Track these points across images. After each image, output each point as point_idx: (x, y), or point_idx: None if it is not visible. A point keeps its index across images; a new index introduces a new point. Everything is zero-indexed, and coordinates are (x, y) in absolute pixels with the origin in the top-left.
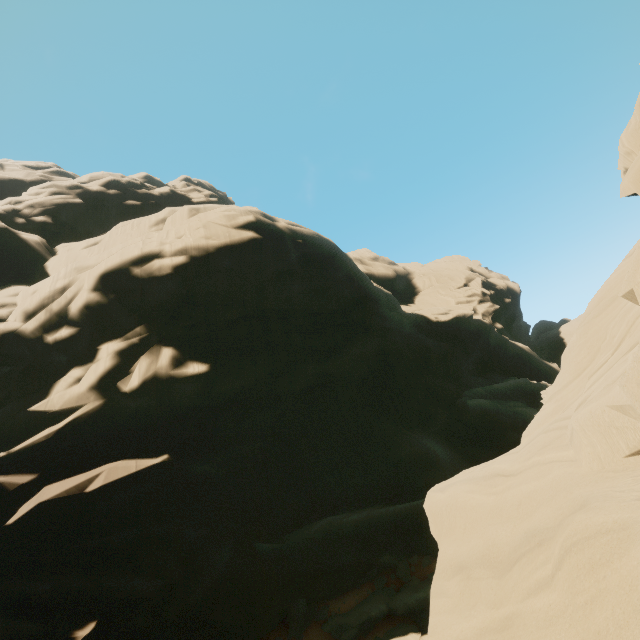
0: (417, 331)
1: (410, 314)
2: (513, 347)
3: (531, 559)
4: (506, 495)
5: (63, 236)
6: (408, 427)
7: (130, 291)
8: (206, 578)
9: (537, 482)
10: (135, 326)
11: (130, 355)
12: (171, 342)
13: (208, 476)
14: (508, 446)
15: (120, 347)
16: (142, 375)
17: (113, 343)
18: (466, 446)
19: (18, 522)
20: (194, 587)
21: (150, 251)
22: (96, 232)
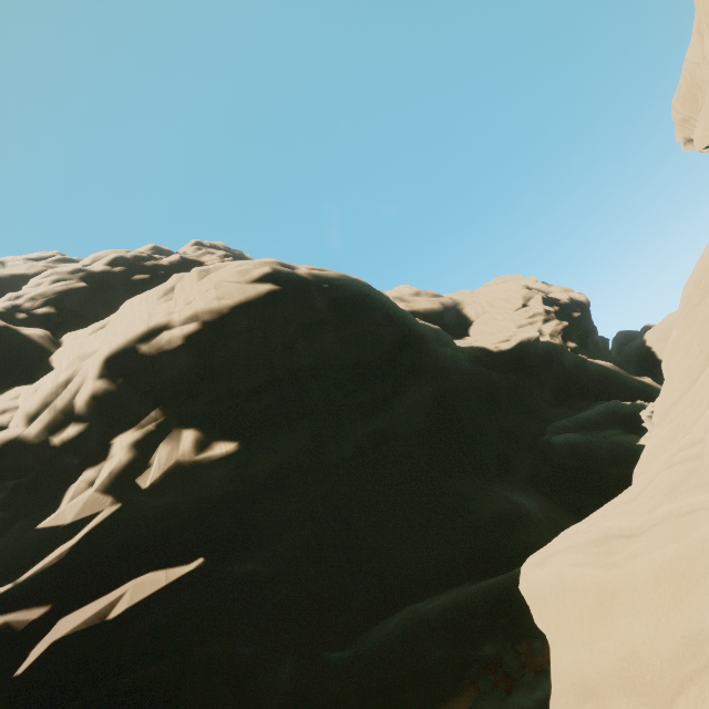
0: (477, 366)
1: (466, 348)
2: (593, 366)
3: (708, 691)
4: (633, 567)
5: (69, 325)
6: (486, 480)
7: (140, 372)
8: (266, 708)
9: (678, 545)
10: (150, 411)
11: (147, 445)
12: (192, 423)
13: (255, 576)
14: (612, 485)
15: (135, 438)
16: (163, 466)
17: (126, 434)
18: (560, 493)
19: (29, 670)
20: None
21: (157, 324)
22: (105, 315)
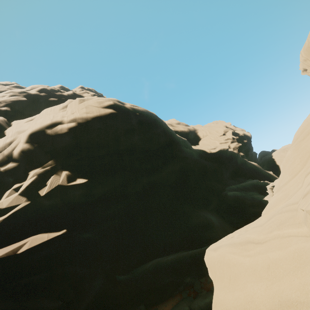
0: (200, 158)
1: (196, 150)
2: (249, 164)
3: None
4: (257, 259)
5: (16, 117)
6: (197, 208)
7: (45, 142)
8: (87, 298)
9: (280, 252)
10: (49, 161)
11: (46, 176)
12: (68, 168)
13: (90, 240)
14: (250, 215)
15: (40, 172)
16: (51, 187)
17: (36, 170)
18: (228, 216)
19: None
20: (80, 304)
21: (56, 121)
22: (34, 114)
